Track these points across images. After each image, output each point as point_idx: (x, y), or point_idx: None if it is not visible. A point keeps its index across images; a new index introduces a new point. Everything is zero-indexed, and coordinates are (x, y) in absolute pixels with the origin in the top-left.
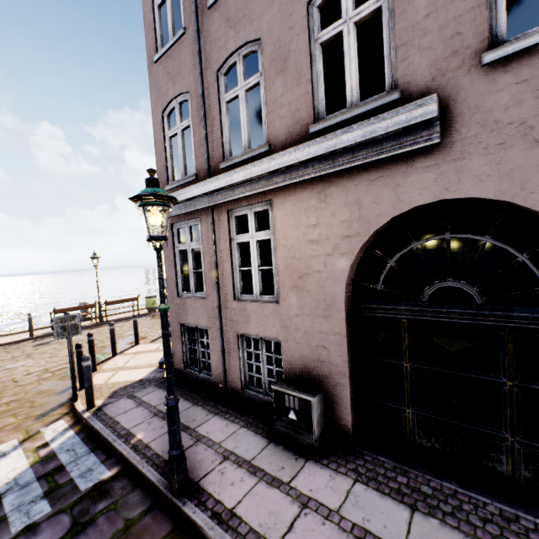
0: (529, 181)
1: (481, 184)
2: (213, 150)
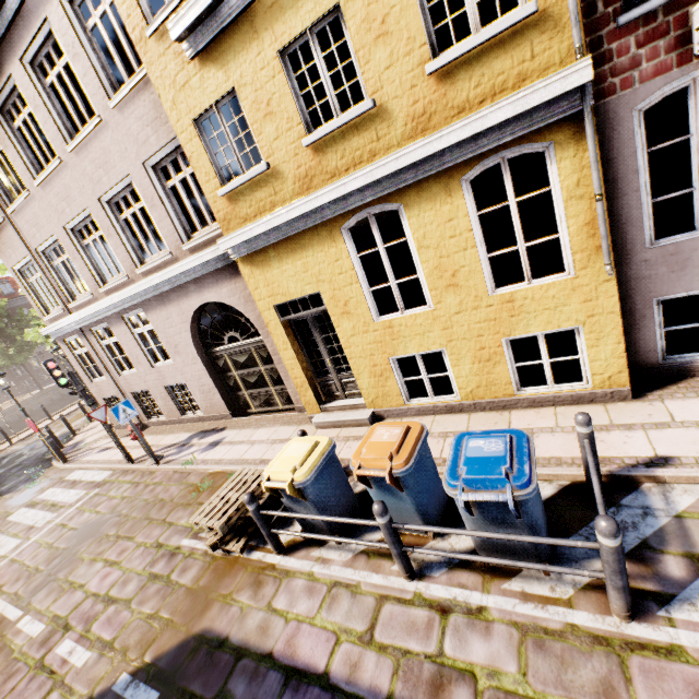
0: None
1: None
2: None
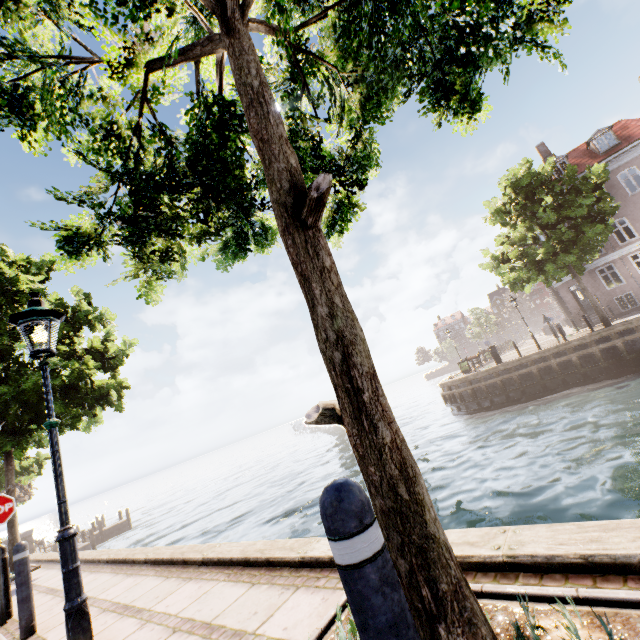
0: None
1: None
2: (612, 244)
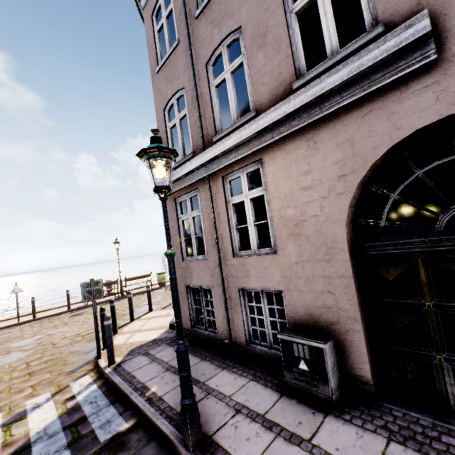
0: None
1: None
2: (206, 128)
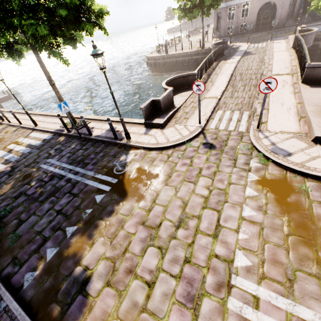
0: (274, 0)
1: (271, 0)
2: None
